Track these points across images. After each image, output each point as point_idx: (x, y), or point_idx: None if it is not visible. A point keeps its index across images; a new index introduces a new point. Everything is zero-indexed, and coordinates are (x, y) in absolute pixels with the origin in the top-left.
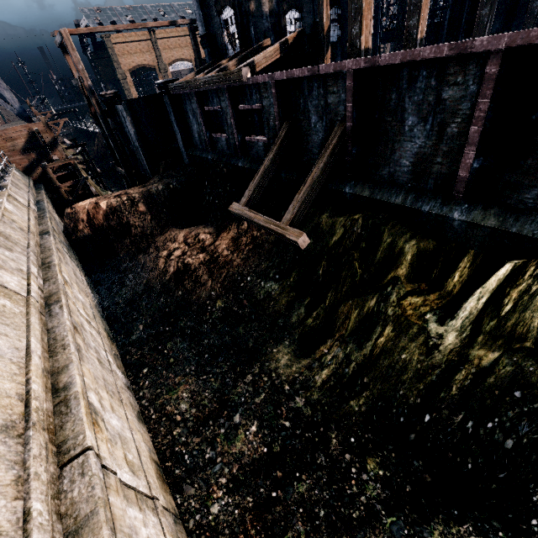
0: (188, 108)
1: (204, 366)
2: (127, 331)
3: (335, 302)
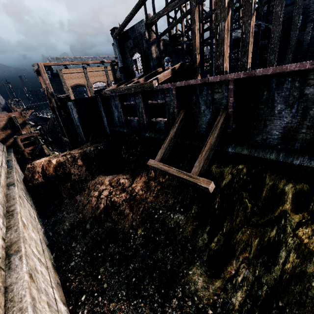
0: (112, 103)
1: (133, 290)
2: (67, 259)
3: (231, 229)
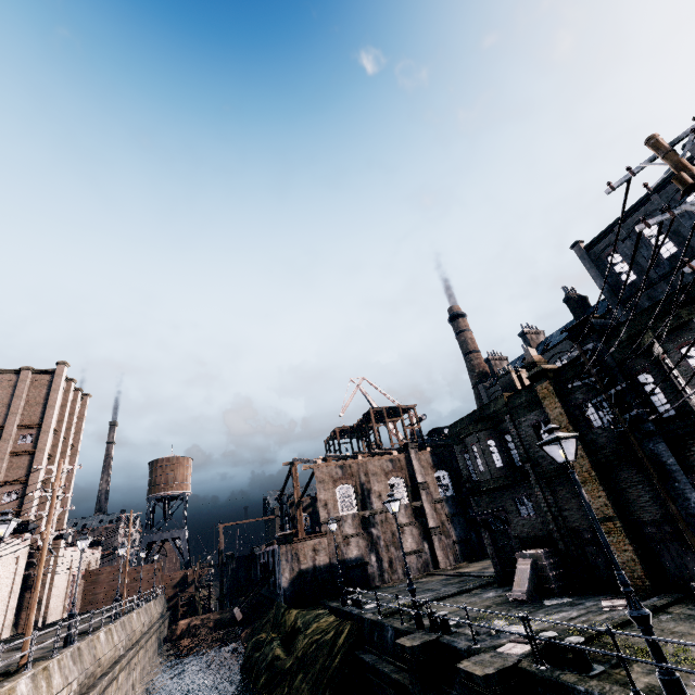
0: (258, 561)
1: None
2: (158, 693)
3: None
